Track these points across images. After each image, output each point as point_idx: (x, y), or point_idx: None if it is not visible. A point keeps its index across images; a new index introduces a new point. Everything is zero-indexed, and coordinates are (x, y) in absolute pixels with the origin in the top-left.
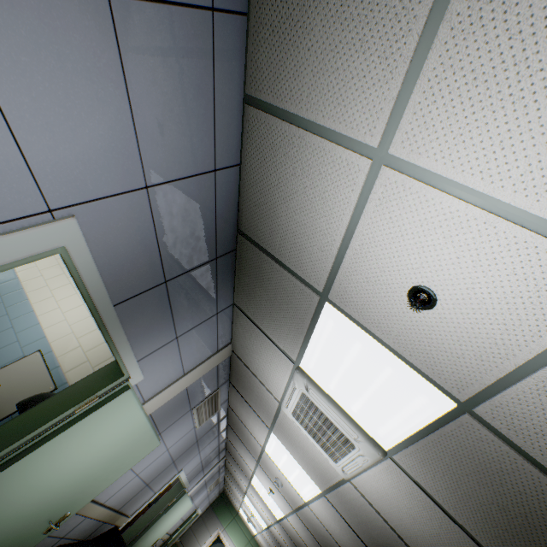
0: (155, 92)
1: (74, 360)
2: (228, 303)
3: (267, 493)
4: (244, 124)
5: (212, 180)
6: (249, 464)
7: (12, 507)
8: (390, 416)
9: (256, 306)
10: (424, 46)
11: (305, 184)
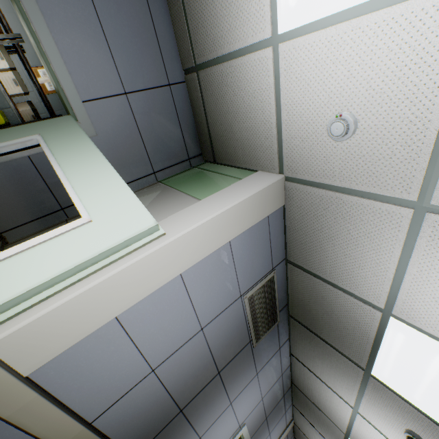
0: (265, 377)
1: None
2: (289, 404)
3: None
4: (291, 358)
5: (281, 377)
6: None
7: None
8: None
9: (308, 414)
10: (359, 395)
11: (325, 394)
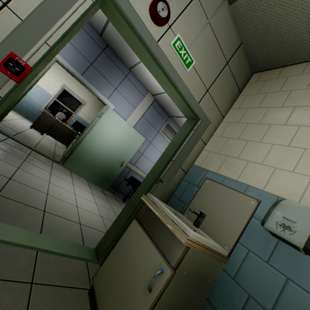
0: None
1: None
2: (128, 71)
3: None
4: None
5: None
6: None
7: (101, 149)
8: None
9: (126, 57)
10: None
11: None
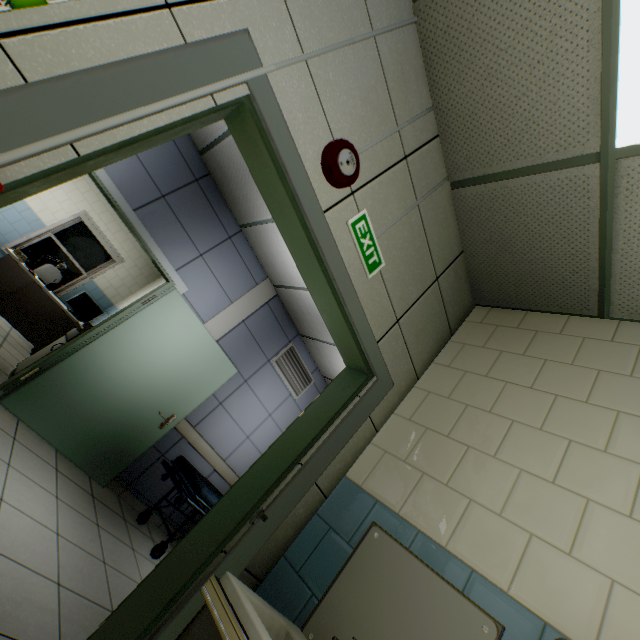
0: None
1: None
2: (236, 229)
3: None
4: None
5: None
6: None
7: (123, 377)
8: None
9: (240, 204)
10: None
11: None
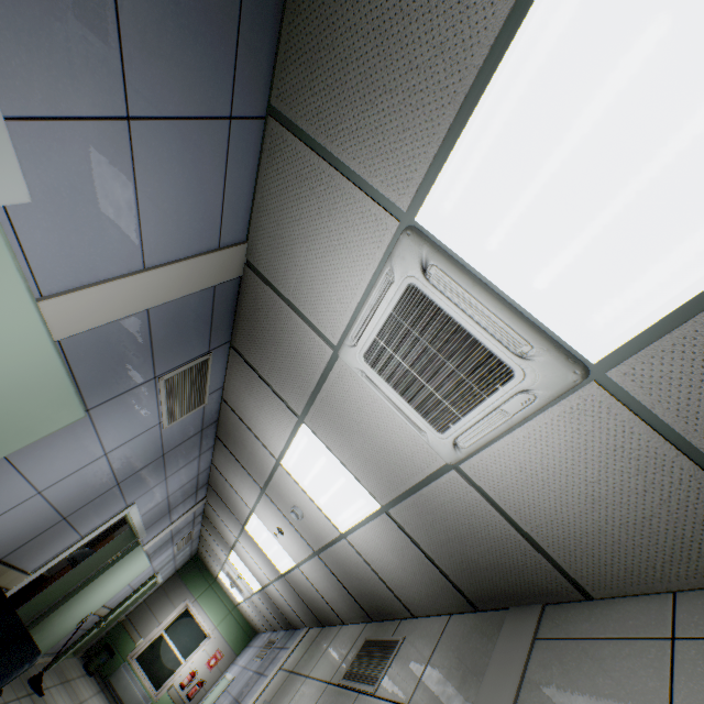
0: None
1: None
2: (256, 106)
3: (271, 538)
4: None
5: None
6: (246, 498)
7: None
8: (658, 256)
9: (332, 79)
10: None
11: None
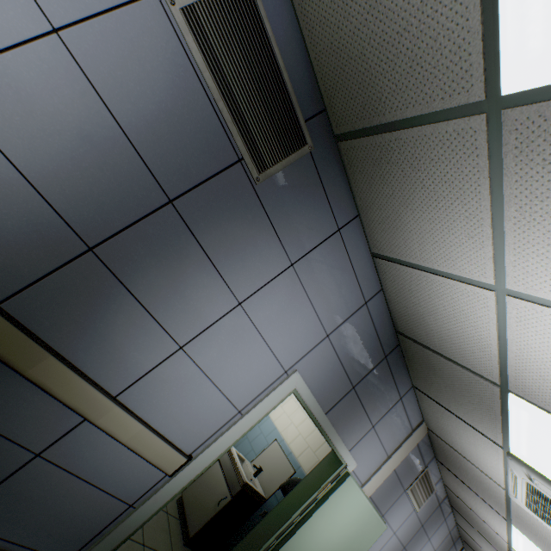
0: (320, 287)
1: (299, 446)
2: (407, 387)
3: None
4: (376, 267)
5: (365, 309)
6: None
7: None
8: None
9: (436, 390)
10: (498, 230)
11: (442, 304)
